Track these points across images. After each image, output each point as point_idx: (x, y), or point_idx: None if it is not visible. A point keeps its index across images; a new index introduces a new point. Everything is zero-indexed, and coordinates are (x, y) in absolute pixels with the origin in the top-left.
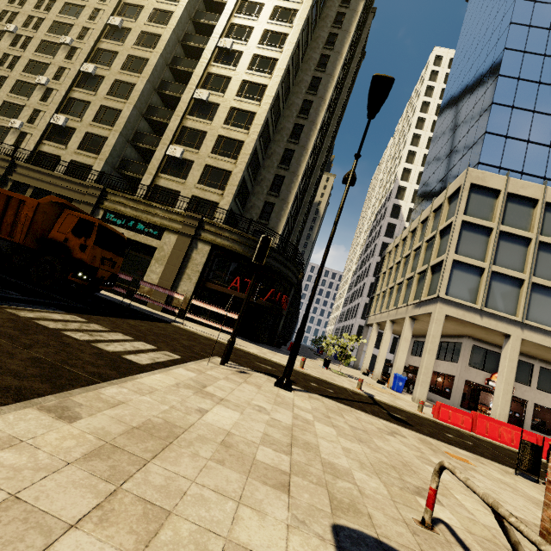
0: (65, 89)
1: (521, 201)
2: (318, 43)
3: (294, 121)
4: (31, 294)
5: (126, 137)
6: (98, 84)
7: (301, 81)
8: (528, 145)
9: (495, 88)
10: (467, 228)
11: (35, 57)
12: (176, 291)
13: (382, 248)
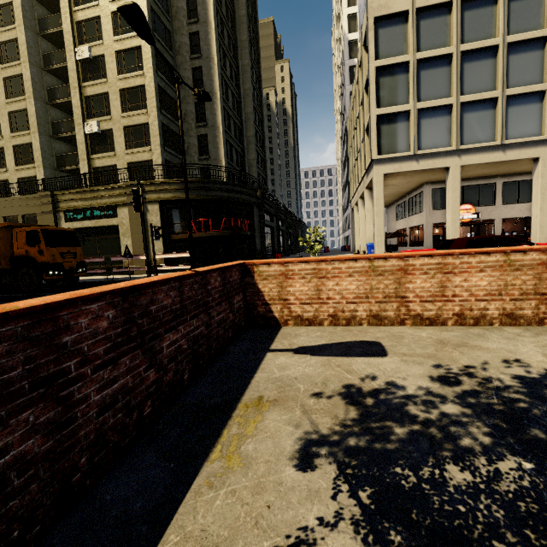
0: None
1: (434, 12)
2: None
3: (187, 32)
4: (15, 299)
5: (47, 133)
6: None
7: None
8: None
9: None
10: (383, 74)
11: None
12: (150, 253)
13: None
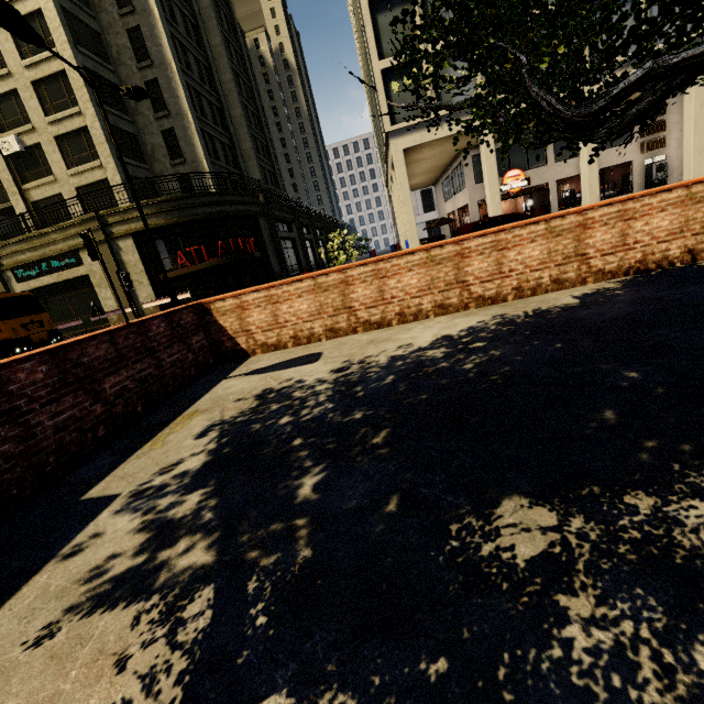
0: None
1: None
2: None
3: None
4: None
5: None
6: None
7: None
8: None
9: None
10: (380, 8)
11: None
12: (139, 303)
13: None
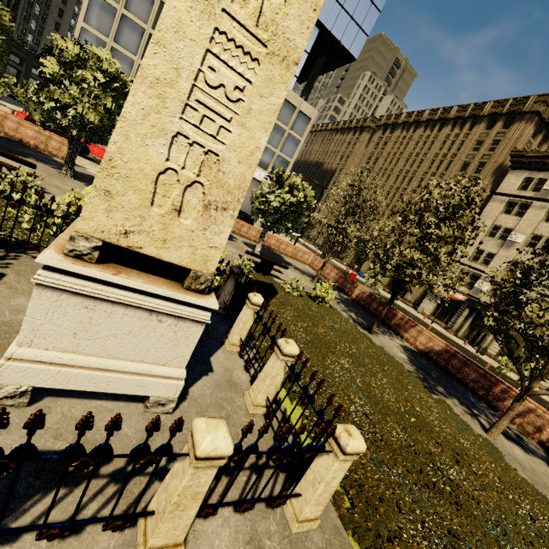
0: None
1: None
2: None
3: None
4: None
5: None
6: None
7: None
8: None
9: None
10: (98, 2)
11: None
12: None
13: None
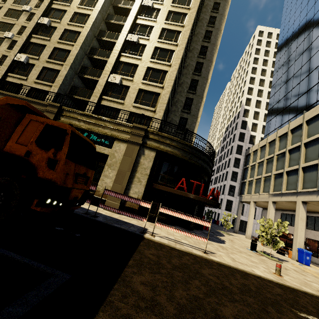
0: (26, 35)
1: None
2: (207, 9)
3: (195, 60)
4: None
5: (75, 70)
6: (52, 33)
7: (198, 33)
8: None
9: None
10: None
11: (4, 19)
12: (128, 193)
13: (237, 148)
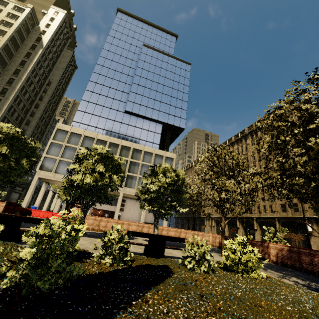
0: None
1: (77, 135)
2: (15, 63)
3: None
4: None
5: None
6: None
7: (3, 79)
8: (92, 115)
9: (83, 94)
10: (54, 145)
11: None
12: None
13: None
